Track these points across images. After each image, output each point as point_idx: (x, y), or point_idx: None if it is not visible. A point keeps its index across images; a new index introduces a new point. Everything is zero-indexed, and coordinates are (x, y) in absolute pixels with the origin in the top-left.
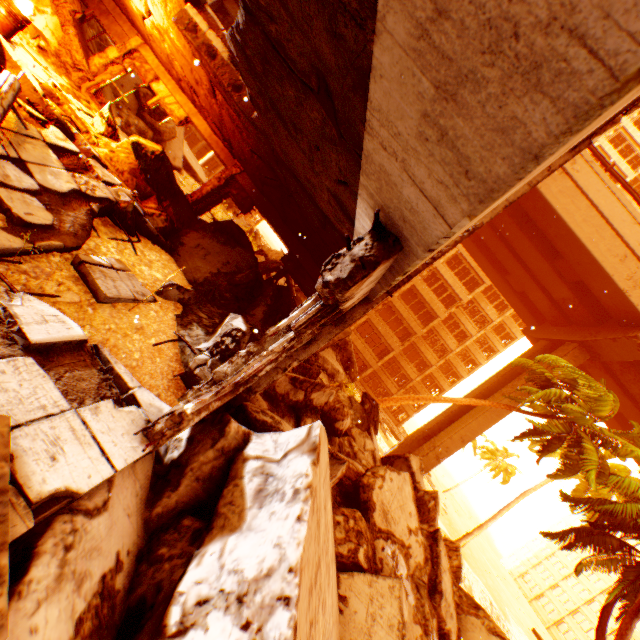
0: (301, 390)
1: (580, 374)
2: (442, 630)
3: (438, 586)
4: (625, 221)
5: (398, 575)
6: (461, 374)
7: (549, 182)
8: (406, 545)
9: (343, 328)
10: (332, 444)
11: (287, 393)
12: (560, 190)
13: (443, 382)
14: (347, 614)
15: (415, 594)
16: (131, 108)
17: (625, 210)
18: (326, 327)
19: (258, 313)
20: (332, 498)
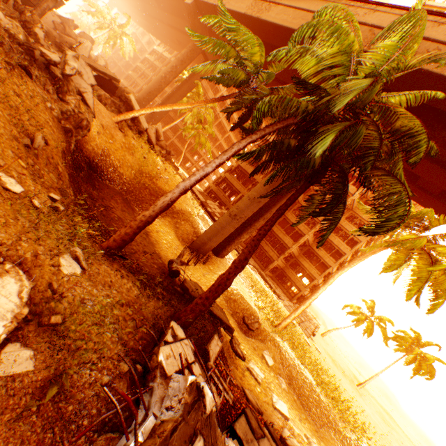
0: None
1: (209, 18)
2: None
3: None
4: (319, 5)
5: None
6: (344, 251)
7: (270, 14)
8: None
9: None
10: None
11: None
12: (277, 13)
13: (328, 259)
14: None
15: None
16: (50, 27)
17: (318, 0)
18: None
19: None
20: None
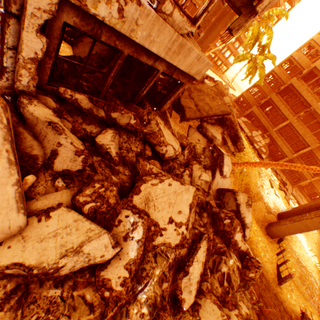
0: (100, 109)
1: None
2: (177, 296)
3: (185, 267)
4: None
5: (130, 236)
6: None
7: None
8: (160, 227)
9: (25, 14)
10: (162, 164)
11: (91, 109)
12: None
13: None
14: (41, 224)
15: (139, 254)
16: None
17: None
18: (21, 19)
19: (104, 71)
20: (118, 181)
